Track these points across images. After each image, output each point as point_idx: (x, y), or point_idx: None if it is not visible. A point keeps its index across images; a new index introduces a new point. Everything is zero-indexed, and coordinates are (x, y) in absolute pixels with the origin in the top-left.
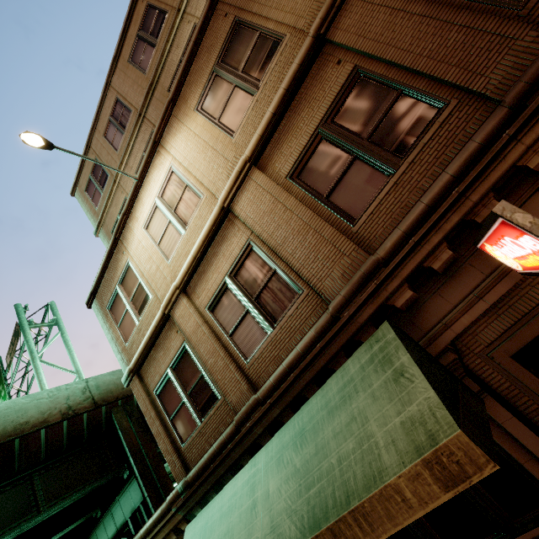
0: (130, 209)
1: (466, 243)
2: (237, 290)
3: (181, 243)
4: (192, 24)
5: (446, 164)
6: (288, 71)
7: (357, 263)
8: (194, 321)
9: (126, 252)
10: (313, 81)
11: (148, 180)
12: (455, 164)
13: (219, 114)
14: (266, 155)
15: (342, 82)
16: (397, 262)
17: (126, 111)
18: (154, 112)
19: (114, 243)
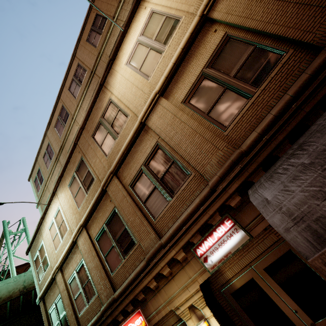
0: (44, 216)
1: (137, 305)
2: (78, 279)
3: (60, 246)
4: (78, 127)
5: (136, 267)
6: (94, 196)
7: (111, 293)
8: (63, 286)
9: (42, 236)
10: (104, 202)
11: (51, 206)
12: (134, 273)
13: (75, 195)
14: (89, 224)
15: (111, 210)
16: (117, 305)
17: (52, 152)
18: (62, 159)
19: (37, 229)
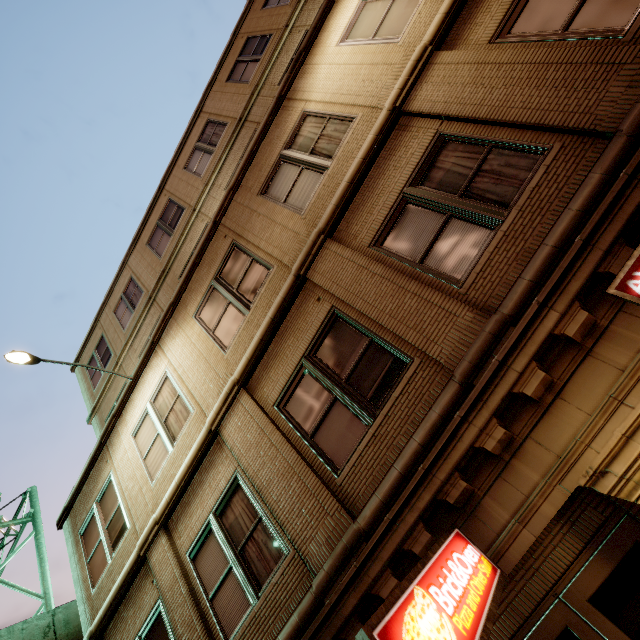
0: (120, 410)
1: (443, 526)
2: (222, 536)
3: (167, 463)
4: (205, 223)
5: (417, 424)
6: (274, 301)
7: (341, 527)
8: (172, 571)
9: (111, 461)
10: (298, 311)
11: (143, 380)
12: (421, 432)
13: (214, 327)
14: (256, 377)
15: (322, 319)
16: (376, 541)
17: (138, 291)
18: (164, 297)
19: (99, 449)
